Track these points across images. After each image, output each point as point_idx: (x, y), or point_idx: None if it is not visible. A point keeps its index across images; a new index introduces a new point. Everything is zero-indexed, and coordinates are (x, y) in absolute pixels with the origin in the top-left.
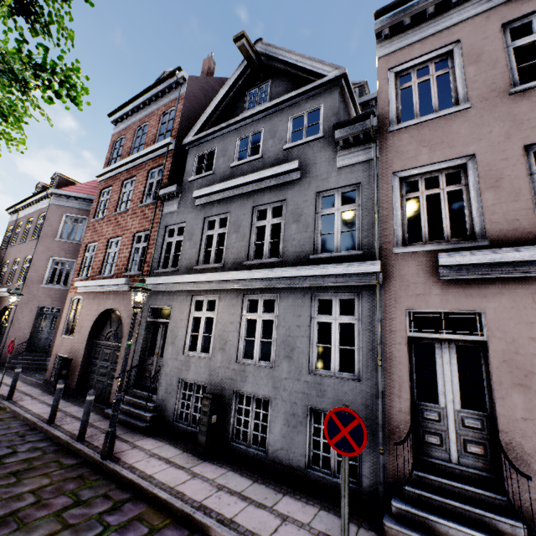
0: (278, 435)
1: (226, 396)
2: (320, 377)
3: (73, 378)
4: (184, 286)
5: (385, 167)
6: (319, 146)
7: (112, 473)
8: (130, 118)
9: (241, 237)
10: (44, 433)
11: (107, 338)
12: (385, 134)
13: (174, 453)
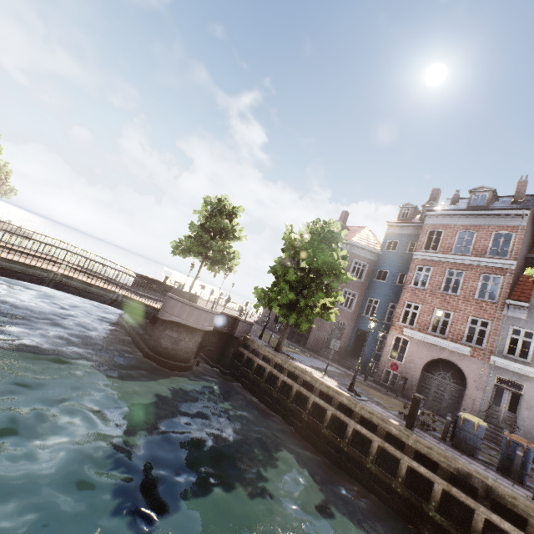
0: None
1: None
2: None
3: (409, 391)
4: None
5: None
6: None
7: None
8: (448, 218)
9: None
10: None
11: (440, 376)
12: None
13: None
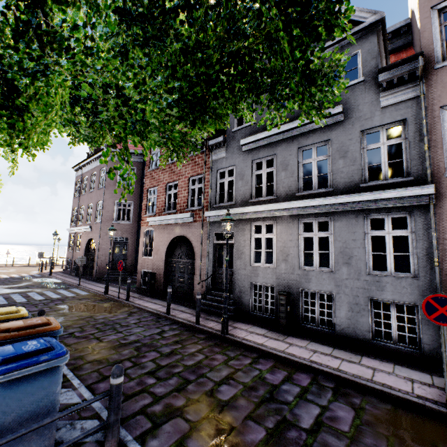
0: (344, 318)
1: (293, 293)
2: (378, 276)
3: (159, 286)
4: (243, 216)
5: (432, 102)
6: (360, 89)
7: (235, 342)
8: None
9: (290, 174)
10: (168, 320)
11: (180, 257)
12: (431, 71)
13: (264, 331)
